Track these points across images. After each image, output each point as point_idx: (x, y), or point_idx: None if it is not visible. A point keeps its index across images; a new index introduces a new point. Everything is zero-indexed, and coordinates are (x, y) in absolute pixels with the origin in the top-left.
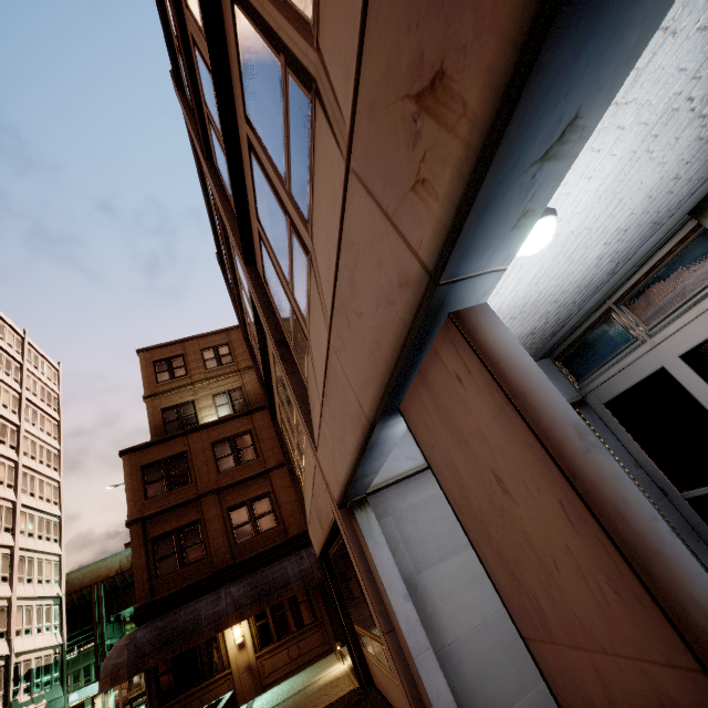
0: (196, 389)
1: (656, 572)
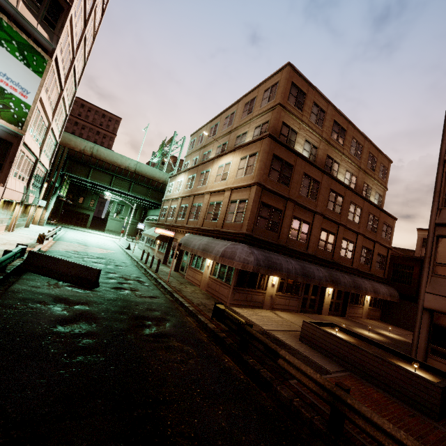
0: (301, 127)
1: None
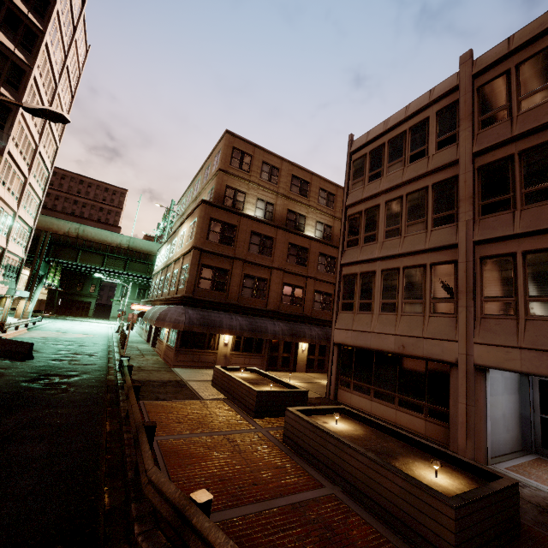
0: (250, 187)
1: None
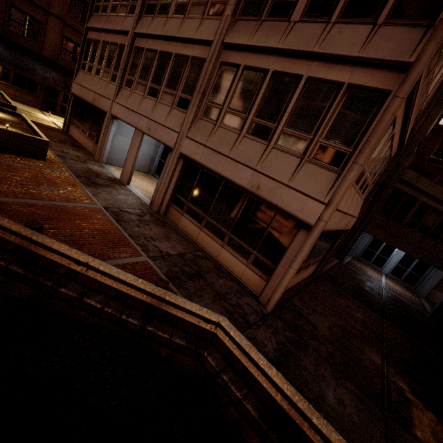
0: None
1: (139, 151)
